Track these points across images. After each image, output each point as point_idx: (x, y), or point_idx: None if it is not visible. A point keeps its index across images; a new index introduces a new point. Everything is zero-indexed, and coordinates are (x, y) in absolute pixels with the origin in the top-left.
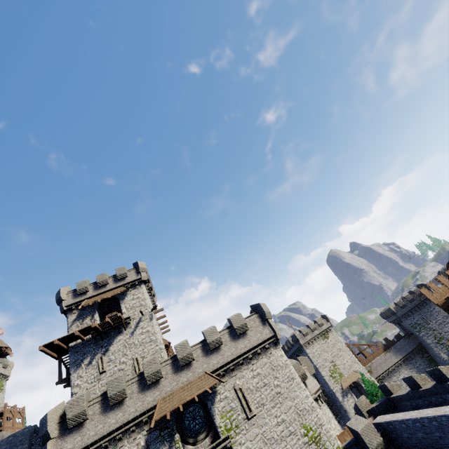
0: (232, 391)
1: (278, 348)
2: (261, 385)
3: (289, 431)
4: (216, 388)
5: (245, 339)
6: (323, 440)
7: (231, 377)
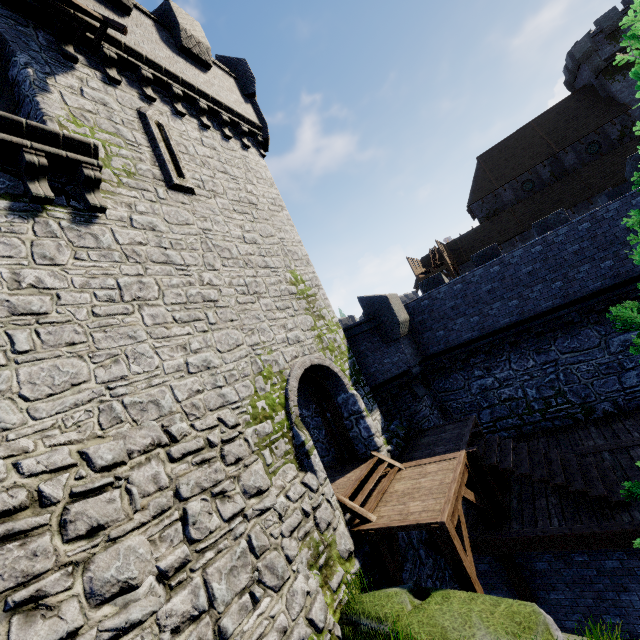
0: (131, 112)
1: (263, 155)
2: (217, 166)
3: (265, 262)
4: (70, 61)
5: (197, 72)
6: (319, 305)
7: (137, 91)
